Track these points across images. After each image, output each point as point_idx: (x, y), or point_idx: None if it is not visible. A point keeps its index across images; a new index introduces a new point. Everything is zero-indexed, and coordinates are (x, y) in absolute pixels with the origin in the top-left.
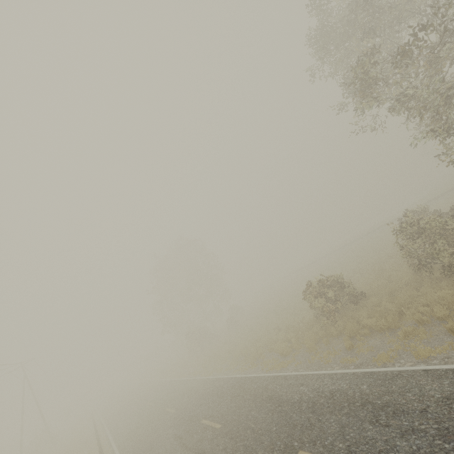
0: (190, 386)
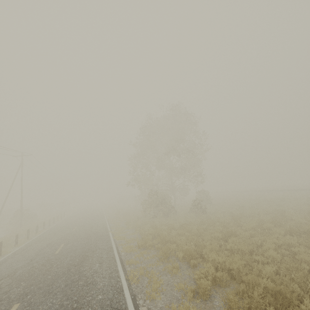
0: (92, 278)
